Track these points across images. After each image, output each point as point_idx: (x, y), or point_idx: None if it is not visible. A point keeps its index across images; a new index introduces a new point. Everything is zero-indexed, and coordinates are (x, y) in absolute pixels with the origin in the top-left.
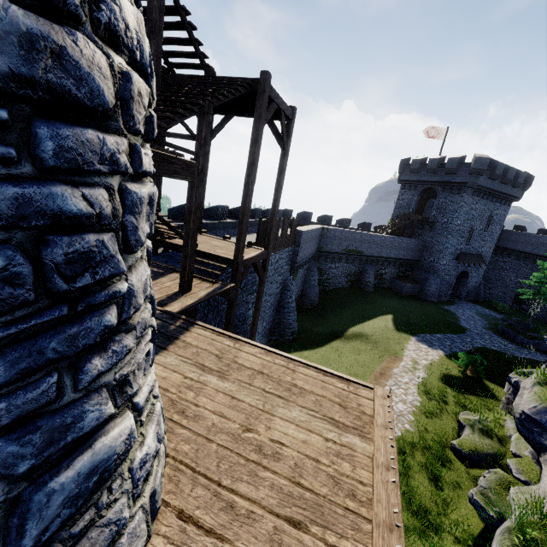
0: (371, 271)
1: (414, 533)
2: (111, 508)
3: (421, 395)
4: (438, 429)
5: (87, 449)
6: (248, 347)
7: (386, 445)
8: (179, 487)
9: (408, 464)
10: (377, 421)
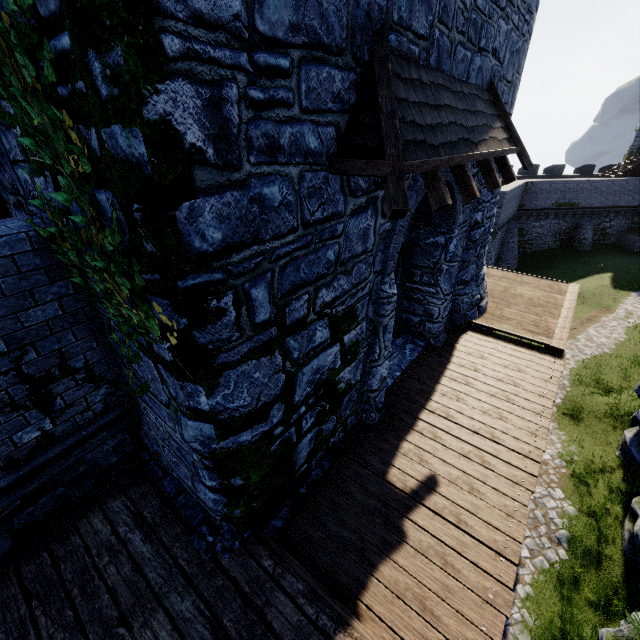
0: (589, 226)
1: (597, 394)
2: (485, 287)
3: (629, 334)
4: (638, 354)
5: (483, 270)
6: (493, 270)
7: (572, 296)
8: (489, 298)
9: (601, 367)
10: (568, 291)
